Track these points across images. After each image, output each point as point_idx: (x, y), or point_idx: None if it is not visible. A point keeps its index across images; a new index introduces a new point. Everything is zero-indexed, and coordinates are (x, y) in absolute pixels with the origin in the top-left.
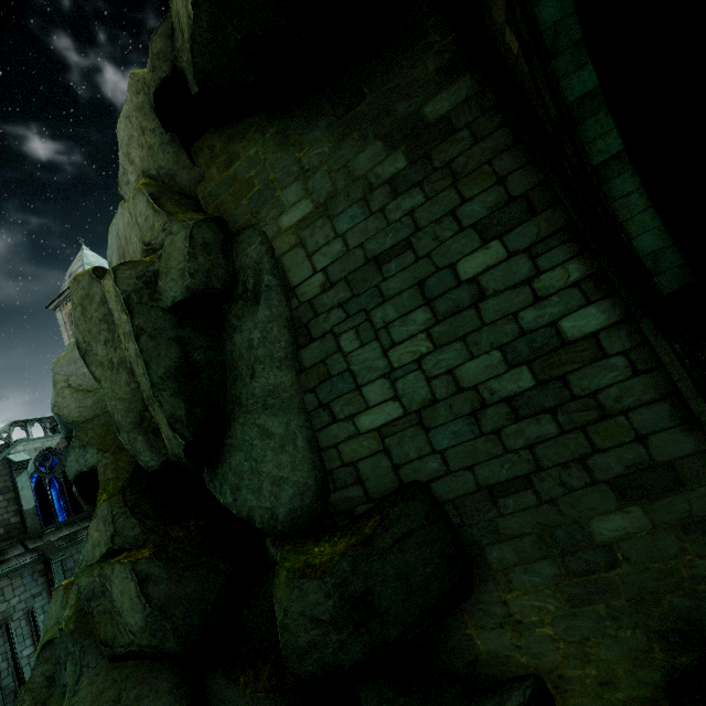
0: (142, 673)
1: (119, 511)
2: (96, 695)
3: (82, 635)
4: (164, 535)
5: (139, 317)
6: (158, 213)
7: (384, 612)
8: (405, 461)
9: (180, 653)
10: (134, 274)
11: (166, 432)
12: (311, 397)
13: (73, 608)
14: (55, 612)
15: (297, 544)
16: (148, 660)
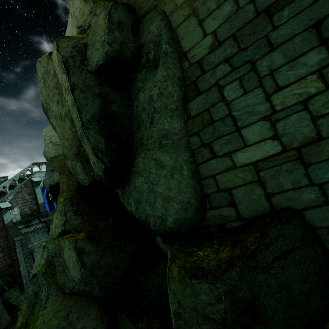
0: (81, 304)
1: (68, 208)
2: (55, 312)
3: (48, 276)
4: (94, 225)
5: (74, 76)
6: (87, 2)
7: (268, 319)
8: (278, 191)
9: (102, 297)
10: (70, 44)
11: (92, 159)
12: (195, 139)
13: (45, 260)
14: (38, 259)
15: (182, 245)
16: (84, 297)
